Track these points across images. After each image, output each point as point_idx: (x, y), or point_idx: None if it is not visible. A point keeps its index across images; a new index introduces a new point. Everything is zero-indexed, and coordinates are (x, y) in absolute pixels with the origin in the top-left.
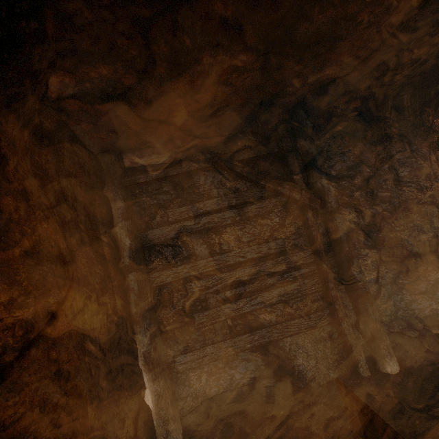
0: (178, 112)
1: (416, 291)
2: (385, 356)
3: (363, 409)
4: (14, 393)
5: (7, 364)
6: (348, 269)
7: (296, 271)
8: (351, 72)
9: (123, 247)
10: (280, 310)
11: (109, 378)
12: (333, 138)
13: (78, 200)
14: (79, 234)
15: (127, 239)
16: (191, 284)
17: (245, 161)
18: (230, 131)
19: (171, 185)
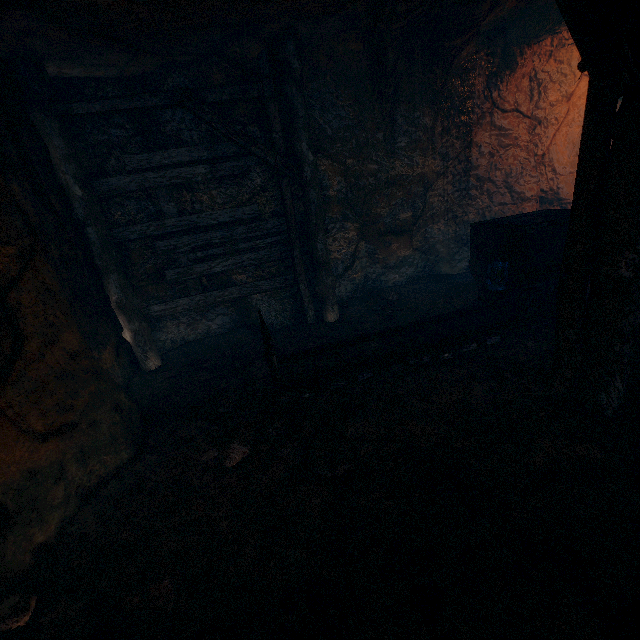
0: (117, 27)
1: (387, 265)
2: (329, 310)
3: (261, 321)
4: (25, 293)
5: (15, 277)
6: (314, 240)
7: (269, 238)
8: (341, 9)
9: (74, 197)
10: (252, 273)
11: (85, 314)
12: (335, 83)
13: (3, 136)
14: (18, 180)
15: (76, 187)
16: (160, 243)
17: (218, 104)
18: (200, 50)
19: (125, 116)
